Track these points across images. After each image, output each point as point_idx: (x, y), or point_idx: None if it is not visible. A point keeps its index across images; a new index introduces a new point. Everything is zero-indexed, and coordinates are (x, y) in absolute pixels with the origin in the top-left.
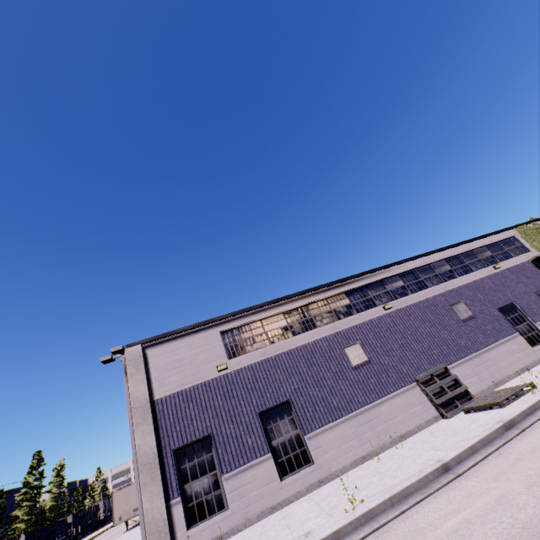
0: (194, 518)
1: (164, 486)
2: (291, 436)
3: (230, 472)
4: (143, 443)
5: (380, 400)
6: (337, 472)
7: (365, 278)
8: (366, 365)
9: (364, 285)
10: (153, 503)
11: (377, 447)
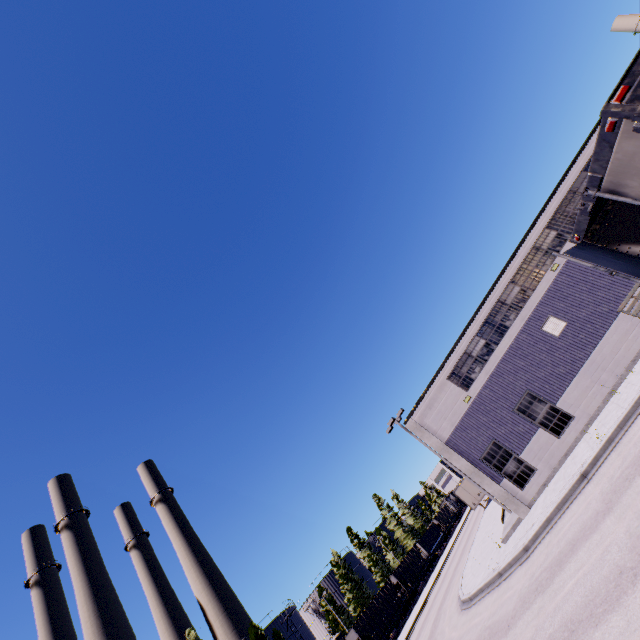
0: (521, 483)
1: (490, 478)
2: (546, 410)
3: (523, 452)
4: (461, 465)
5: (597, 346)
6: (595, 413)
7: (518, 257)
8: (568, 328)
9: (522, 263)
10: (492, 488)
11: (616, 380)
